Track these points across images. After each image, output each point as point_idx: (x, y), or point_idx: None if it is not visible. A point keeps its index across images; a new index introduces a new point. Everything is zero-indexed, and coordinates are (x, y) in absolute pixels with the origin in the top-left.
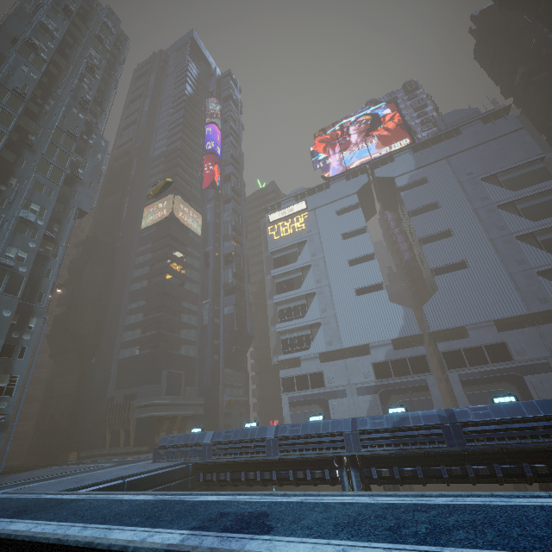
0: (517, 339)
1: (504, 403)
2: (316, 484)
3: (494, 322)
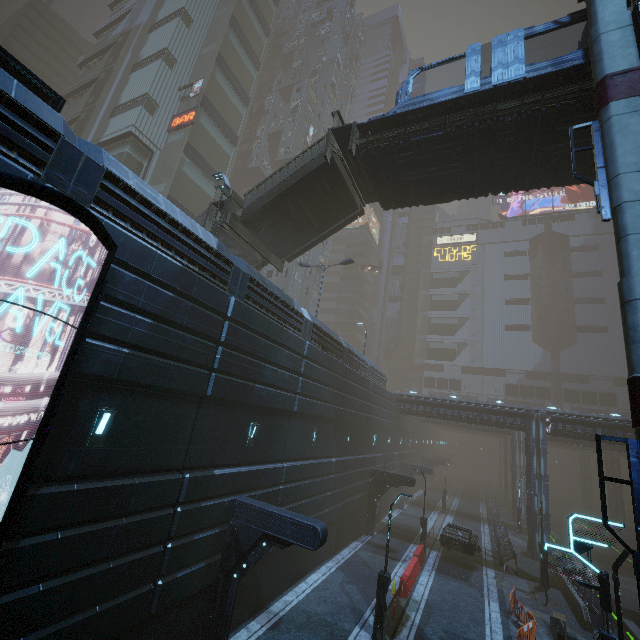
0: (626, 394)
1: (615, 416)
2: (496, 432)
3: (613, 378)
